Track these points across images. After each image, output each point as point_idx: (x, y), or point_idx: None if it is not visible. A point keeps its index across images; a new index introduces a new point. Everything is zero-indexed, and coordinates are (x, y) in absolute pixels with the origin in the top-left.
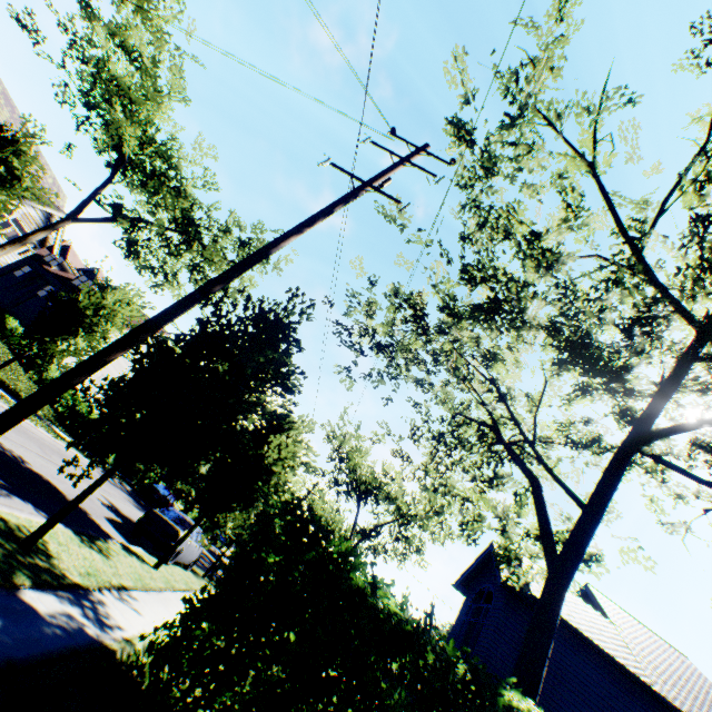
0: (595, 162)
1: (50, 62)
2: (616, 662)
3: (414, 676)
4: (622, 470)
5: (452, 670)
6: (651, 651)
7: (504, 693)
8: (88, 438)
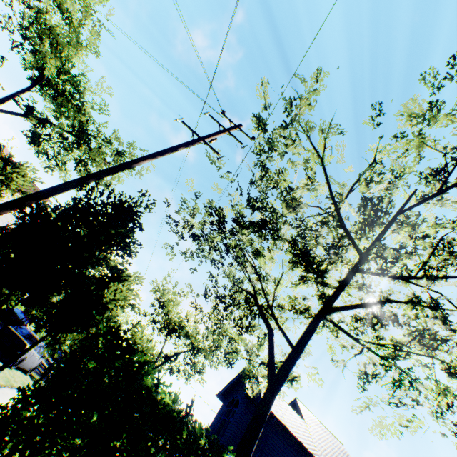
0: (324, 158)
1: None
2: (303, 446)
3: (172, 445)
4: (315, 327)
5: (197, 441)
6: (324, 440)
7: (226, 456)
8: None
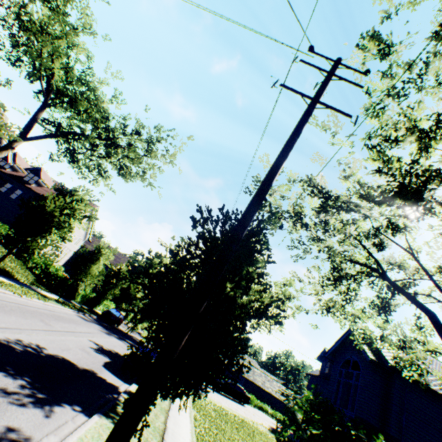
0: None
1: None
2: None
3: None
4: None
5: None
6: None
7: None
8: (62, 290)
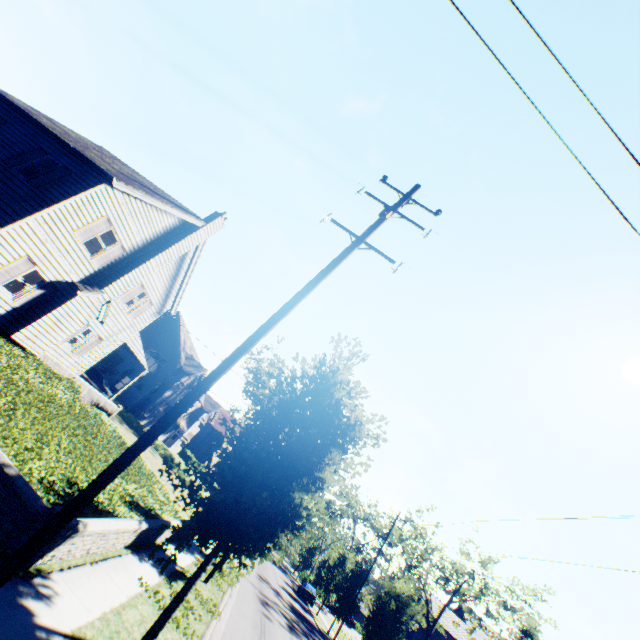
0: (437, 548)
1: (246, 391)
2: None
3: None
4: (443, 610)
5: None
6: (480, 634)
7: None
8: None
